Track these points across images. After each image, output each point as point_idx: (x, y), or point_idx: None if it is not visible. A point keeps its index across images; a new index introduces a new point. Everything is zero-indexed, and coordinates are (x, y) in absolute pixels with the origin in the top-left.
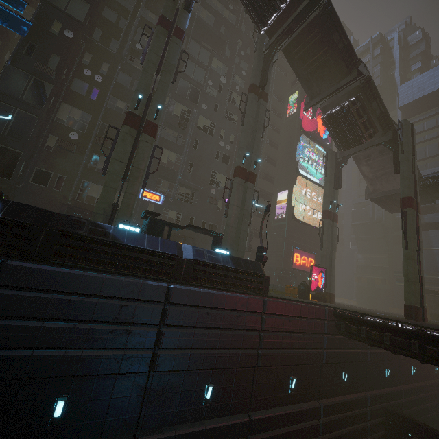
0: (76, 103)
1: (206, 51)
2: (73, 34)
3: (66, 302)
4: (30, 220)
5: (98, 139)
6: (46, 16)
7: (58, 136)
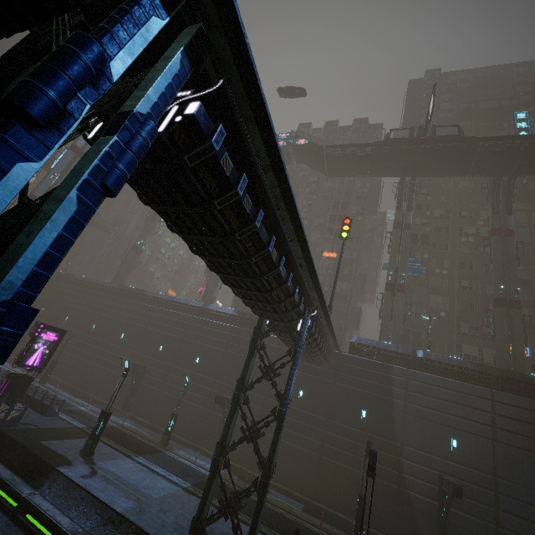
0: (436, 292)
1: (521, 212)
2: (427, 255)
3: (528, 414)
4: (490, 371)
5: (459, 312)
6: (412, 252)
7: (433, 316)
